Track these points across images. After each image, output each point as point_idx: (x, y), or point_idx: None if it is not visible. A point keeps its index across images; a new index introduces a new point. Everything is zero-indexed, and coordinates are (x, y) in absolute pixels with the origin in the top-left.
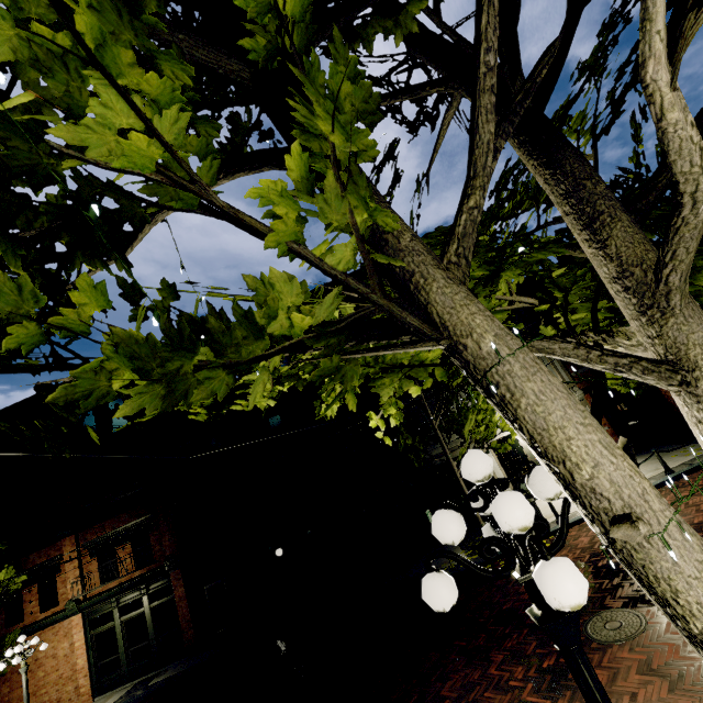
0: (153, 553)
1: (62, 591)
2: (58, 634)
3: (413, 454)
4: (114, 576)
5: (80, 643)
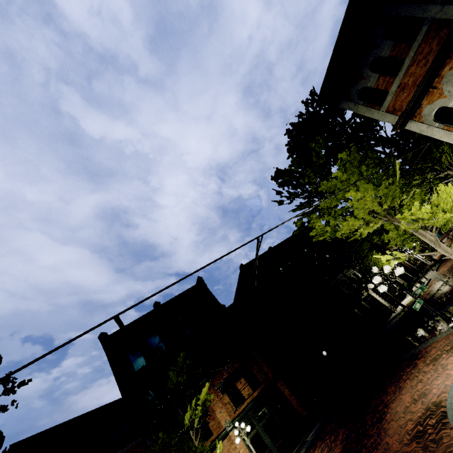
0: (259, 378)
1: (211, 424)
2: (223, 452)
3: (367, 278)
4: (241, 401)
5: (243, 449)
